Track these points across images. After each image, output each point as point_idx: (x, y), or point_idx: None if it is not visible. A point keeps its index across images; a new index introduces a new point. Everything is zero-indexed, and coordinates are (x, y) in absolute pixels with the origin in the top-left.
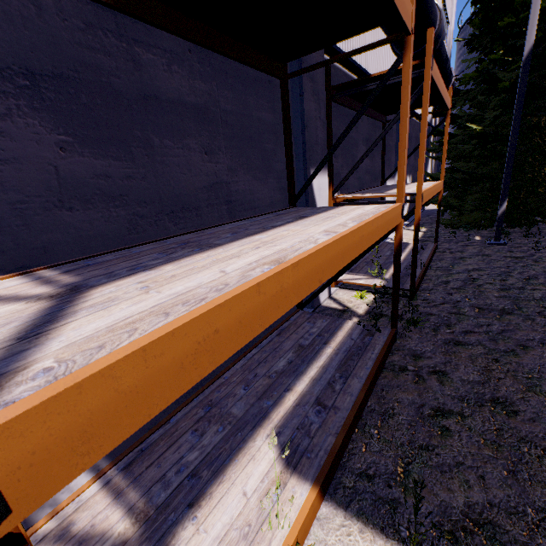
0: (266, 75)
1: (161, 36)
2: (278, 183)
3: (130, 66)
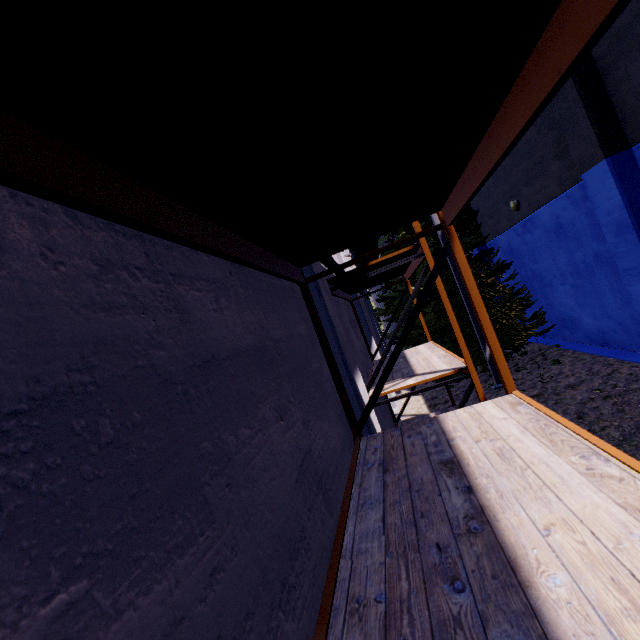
0: (288, 283)
1: (200, 261)
2: (335, 411)
3: (173, 318)
